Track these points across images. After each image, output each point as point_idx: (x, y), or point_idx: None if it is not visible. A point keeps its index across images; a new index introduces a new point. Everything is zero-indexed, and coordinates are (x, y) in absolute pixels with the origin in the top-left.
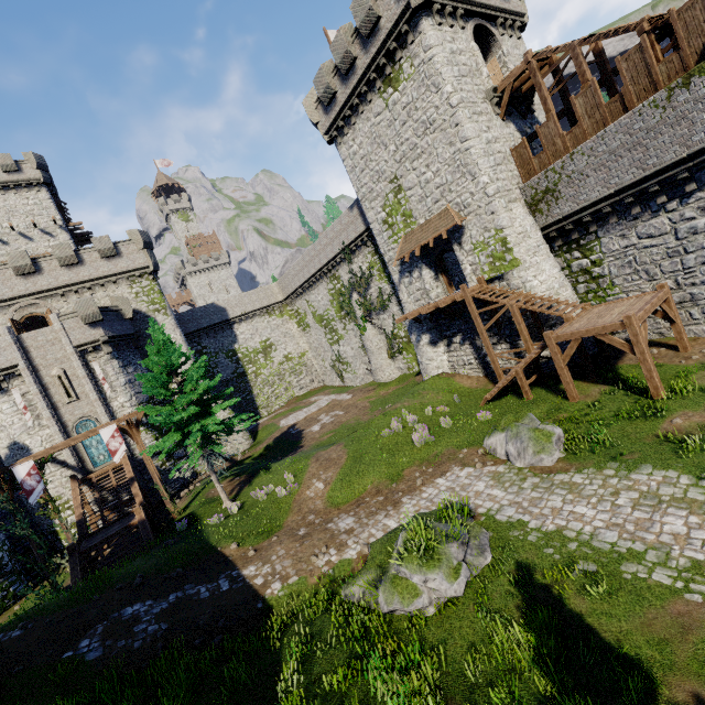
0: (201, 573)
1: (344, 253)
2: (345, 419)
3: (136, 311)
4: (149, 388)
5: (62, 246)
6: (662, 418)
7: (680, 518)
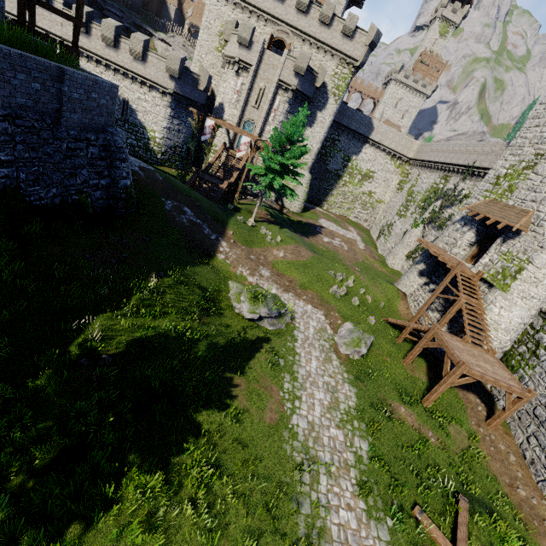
0: (213, 226)
1: (467, 169)
2: (341, 252)
3: (325, 84)
4: (272, 138)
5: (330, 5)
6: (403, 403)
7: (324, 398)
